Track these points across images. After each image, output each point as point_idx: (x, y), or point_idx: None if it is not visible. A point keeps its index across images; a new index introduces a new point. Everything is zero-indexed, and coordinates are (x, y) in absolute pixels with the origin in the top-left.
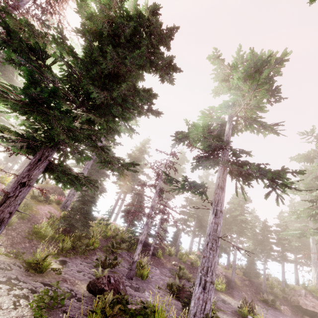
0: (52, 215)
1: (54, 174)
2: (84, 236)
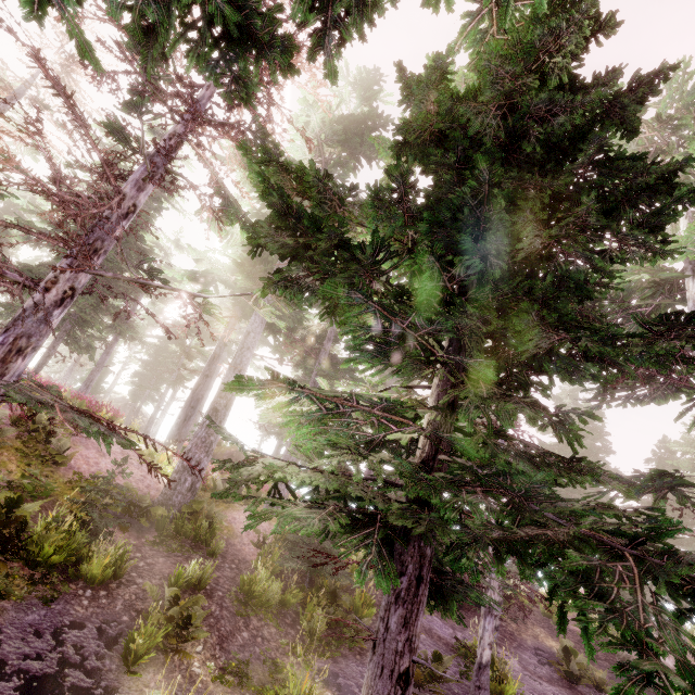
0: (261, 537)
1: (451, 605)
2: (339, 586)
